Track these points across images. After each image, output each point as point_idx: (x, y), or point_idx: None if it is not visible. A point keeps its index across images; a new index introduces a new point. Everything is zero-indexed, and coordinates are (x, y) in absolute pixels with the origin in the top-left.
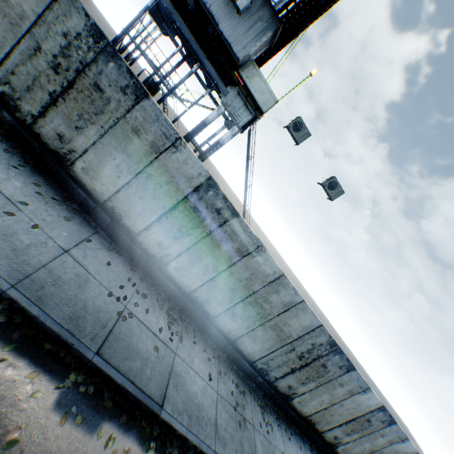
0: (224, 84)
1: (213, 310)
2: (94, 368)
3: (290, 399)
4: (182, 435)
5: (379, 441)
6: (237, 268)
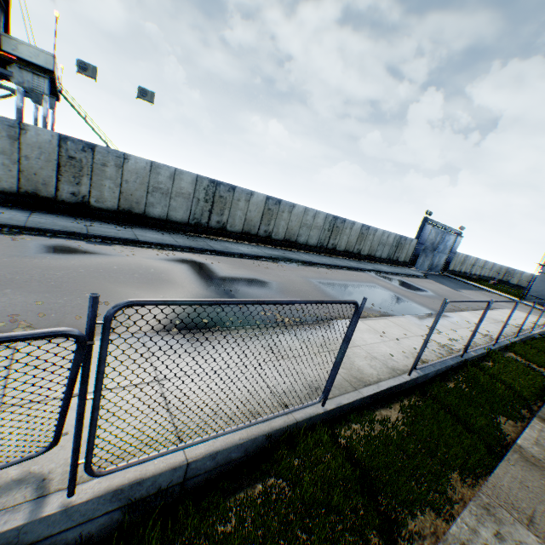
0: (3, 68)
1: (139, 210)
2: (93, 237)
3: (225, 229)
4: (158, 244)
5: (286, 216)
6: (127, 176)
